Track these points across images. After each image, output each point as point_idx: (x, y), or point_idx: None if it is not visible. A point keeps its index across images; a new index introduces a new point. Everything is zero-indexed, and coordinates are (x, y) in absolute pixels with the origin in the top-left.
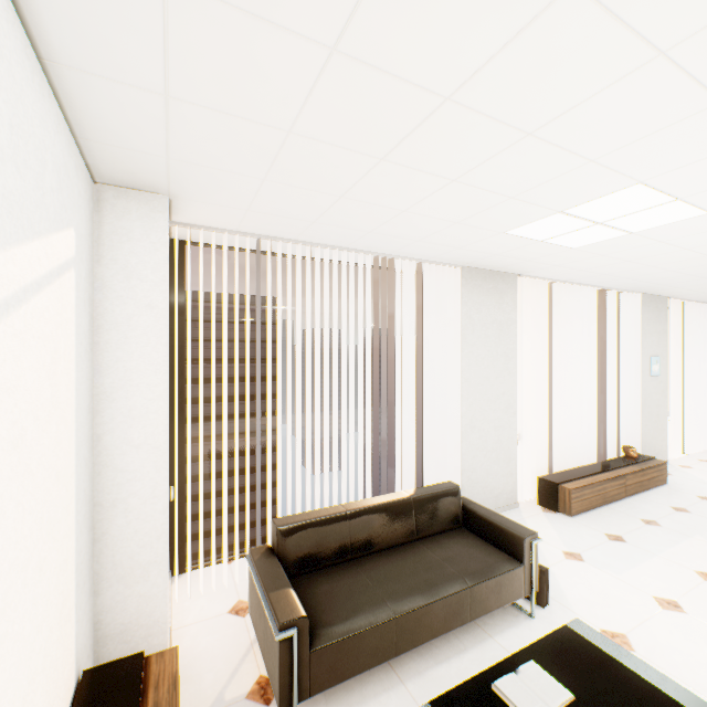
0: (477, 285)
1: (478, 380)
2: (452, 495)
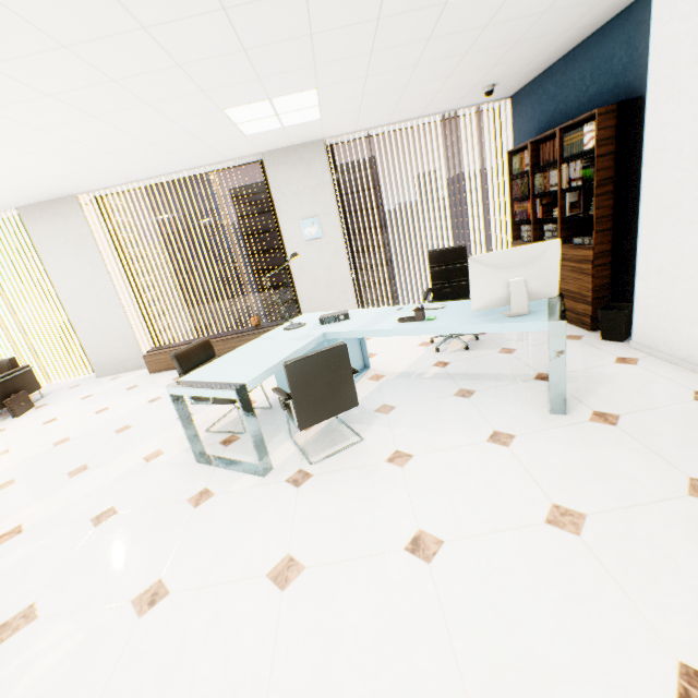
0: (39, 218)
1: (72, 287)
2: (3, 365)
